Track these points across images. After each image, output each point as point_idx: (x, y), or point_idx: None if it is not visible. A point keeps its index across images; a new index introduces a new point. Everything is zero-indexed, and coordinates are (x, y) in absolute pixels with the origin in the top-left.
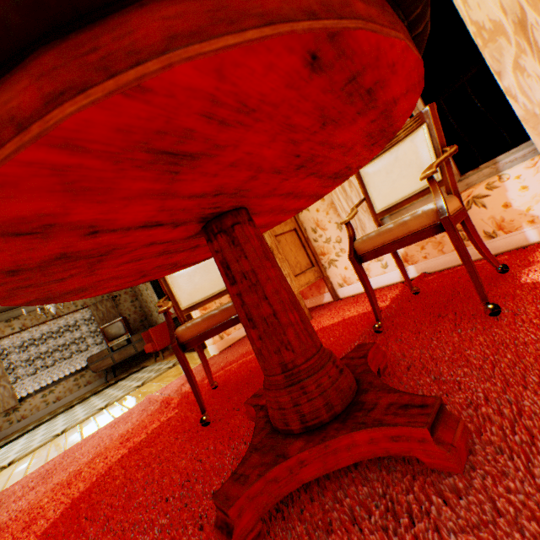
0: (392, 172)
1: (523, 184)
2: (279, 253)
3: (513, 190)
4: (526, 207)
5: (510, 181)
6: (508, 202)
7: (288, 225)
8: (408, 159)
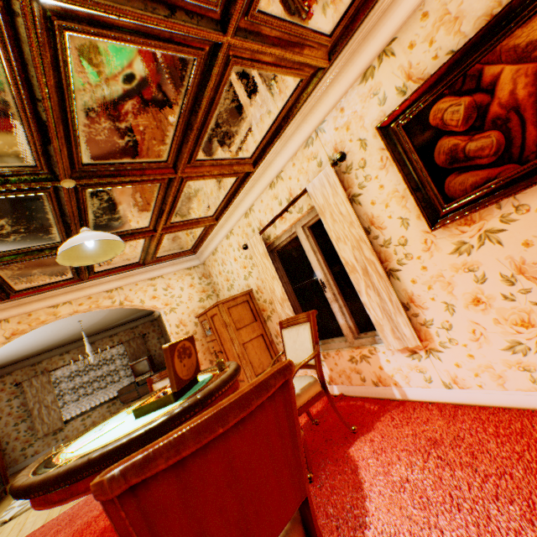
0: (296, 342)
1: (387, 358)
2: (244, 359)
3: (383, 359)
4: (391, 374)
5: (380, 353)
6: (381, 366)
7: (256, 332)
8: (302, 339)
